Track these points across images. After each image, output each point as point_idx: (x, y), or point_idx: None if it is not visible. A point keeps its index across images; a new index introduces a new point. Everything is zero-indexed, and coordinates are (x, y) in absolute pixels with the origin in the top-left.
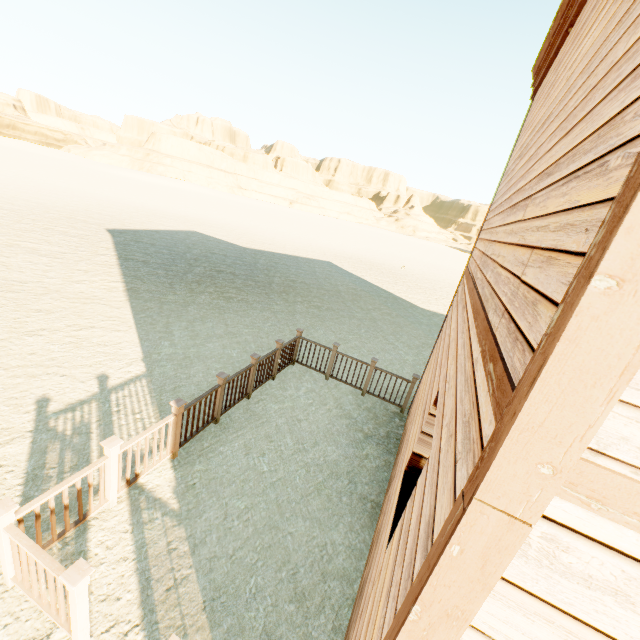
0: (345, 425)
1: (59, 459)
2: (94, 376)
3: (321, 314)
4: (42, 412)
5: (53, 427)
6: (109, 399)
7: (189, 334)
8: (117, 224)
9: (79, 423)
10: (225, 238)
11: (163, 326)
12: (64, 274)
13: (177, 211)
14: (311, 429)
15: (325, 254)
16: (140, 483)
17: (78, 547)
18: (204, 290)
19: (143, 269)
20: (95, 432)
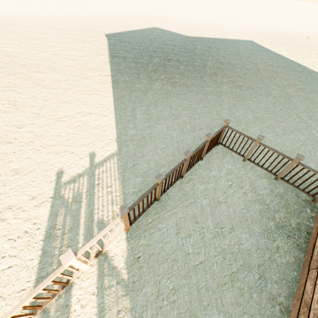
0: (258, 211)
1: (63, 222)
2: (88, 154)
3: (242, 93)
4: (58, 182)
5: (62, 195)
6: (94, 173)
7: (146, 117)
8: (111, 29)
9: (76, 193)
10: (175, 30)
11: (130, 111)
12: (80, 72)
13: (146, 12)
14: (228, 213)
15: (248, 34)
16: (105, 250)
17: (65, 301)
18: (158, 77)
19: (122, 63)
20: (84, 201)
